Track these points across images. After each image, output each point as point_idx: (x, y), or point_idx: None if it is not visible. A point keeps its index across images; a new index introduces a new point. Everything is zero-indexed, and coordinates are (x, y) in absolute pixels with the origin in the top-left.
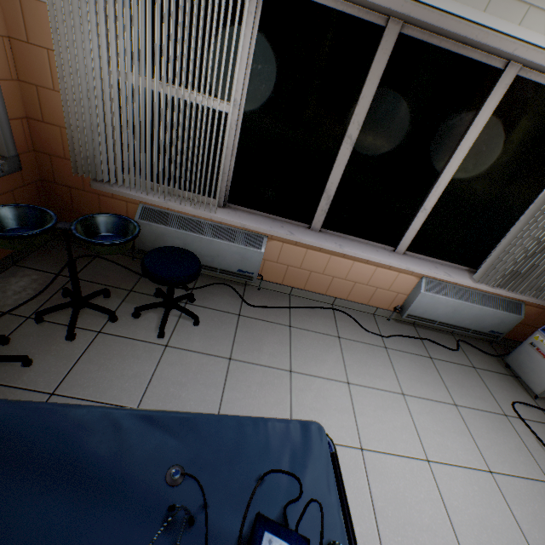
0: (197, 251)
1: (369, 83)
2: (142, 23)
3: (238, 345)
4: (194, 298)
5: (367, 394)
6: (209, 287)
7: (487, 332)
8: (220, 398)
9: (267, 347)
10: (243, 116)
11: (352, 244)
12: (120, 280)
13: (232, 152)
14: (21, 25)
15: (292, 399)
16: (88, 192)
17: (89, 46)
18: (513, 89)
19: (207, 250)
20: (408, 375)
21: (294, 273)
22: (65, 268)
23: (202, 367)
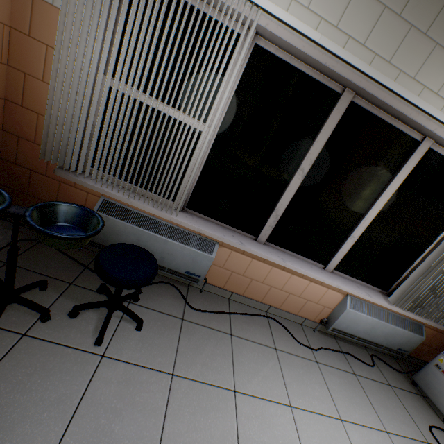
0: (149, 249)
1: (323, 131)
2: (147, 44)
3: (182, 356)
4: (139, 297)
5: (310, 421)
6: (153, 285)
7: (395, 349)
8: (161, 433)
9: (211, 359)
10: (215, 137)
11: (291, 259)
12: (61, 270)
13: (200, 165)
14: (27, 20)
15: (239, 431)
16: (50, 178)
17: (91, 51)
18: (425, 157)
19: (159, 249)
20: (341, 394)
21: (236, 279)
22: (1, 251)
23: (141, 386)
